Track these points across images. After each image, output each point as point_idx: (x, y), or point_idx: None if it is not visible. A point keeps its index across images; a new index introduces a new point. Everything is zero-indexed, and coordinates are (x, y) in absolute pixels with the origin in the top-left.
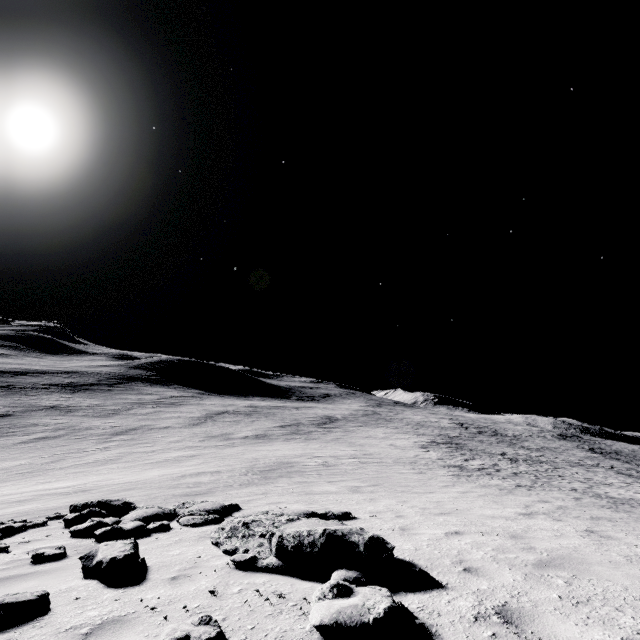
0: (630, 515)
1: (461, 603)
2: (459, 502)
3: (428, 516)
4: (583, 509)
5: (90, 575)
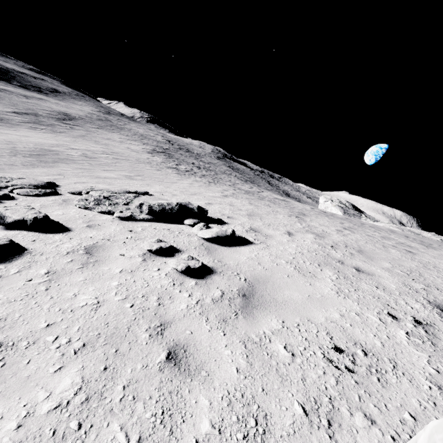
0: (255, 197)
1: (238, 228)
2: (194, 189)
3: (188, 195)
4: (241, 195)
5: (6, 228)
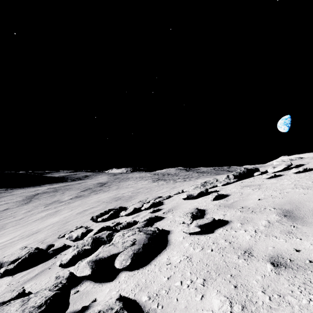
0: None
1: None
2: None
3: None
4: None
5: (195, 199)
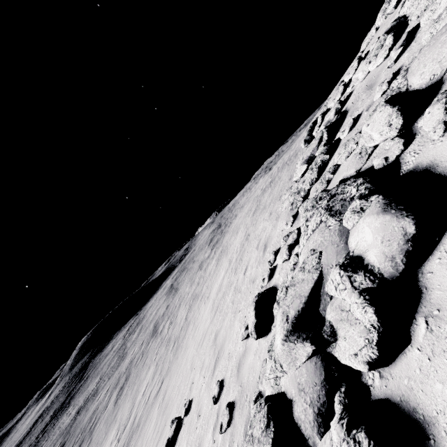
0: None
1: None
2: None
3: None
4: None
5: None
